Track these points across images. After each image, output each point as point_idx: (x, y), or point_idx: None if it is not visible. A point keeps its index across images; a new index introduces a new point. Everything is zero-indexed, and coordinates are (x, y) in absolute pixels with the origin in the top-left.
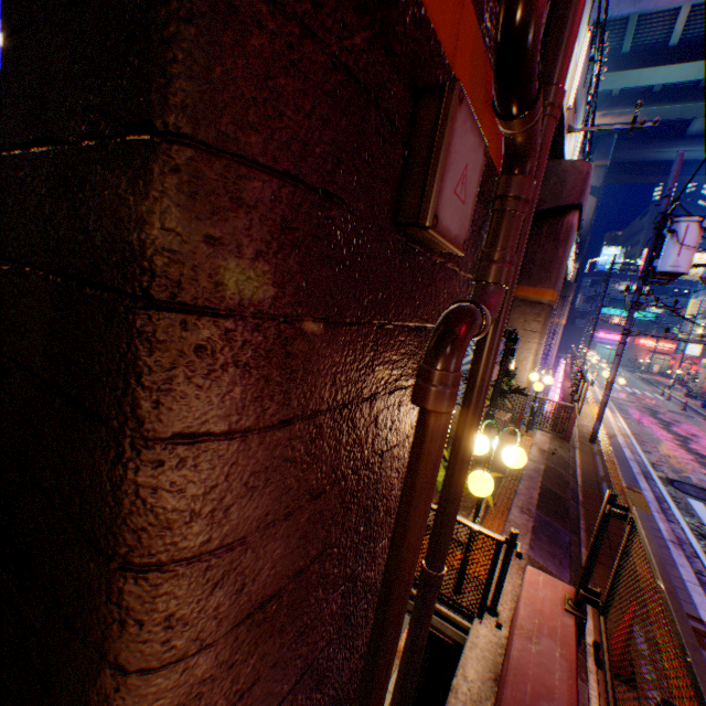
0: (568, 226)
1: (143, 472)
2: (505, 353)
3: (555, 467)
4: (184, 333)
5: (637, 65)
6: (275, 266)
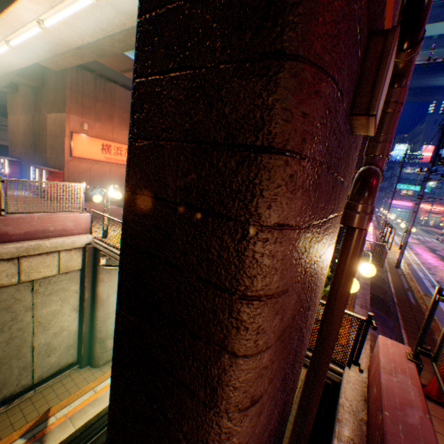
0: None
1: (257, 245)
2: None
3: (377, 282)
4: (286, 167)
5: None
6: (321, 132)
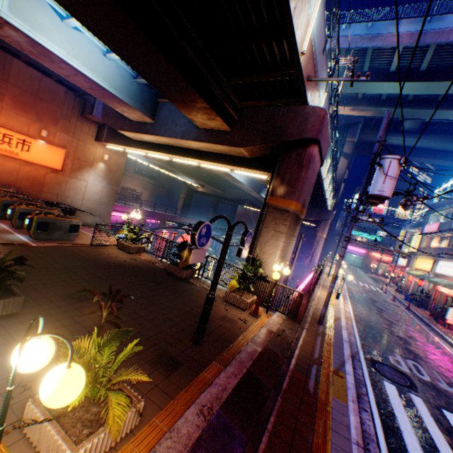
0: (310, 155)
1: None
2: (226, 240)
3: (274, 349)
4: None
5: (371, 80)
6: None
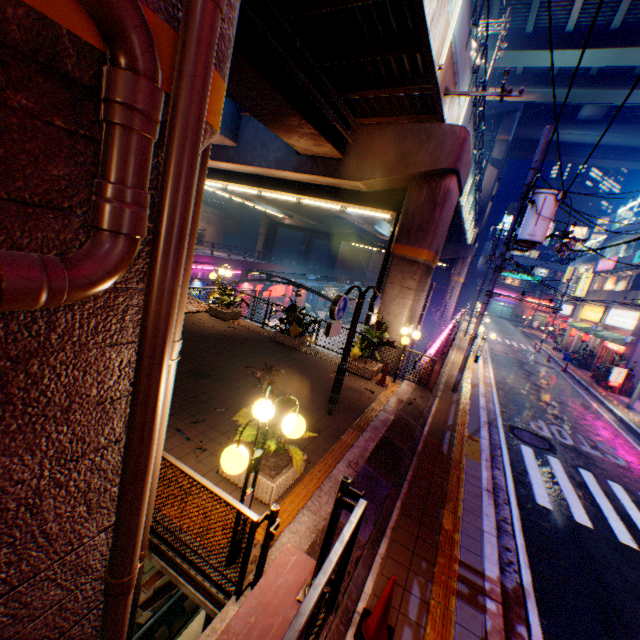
0: (446, 190)
1: None
2: (358, 309)
3: (406, 417)
4: None
5: (537, 46)
6: None
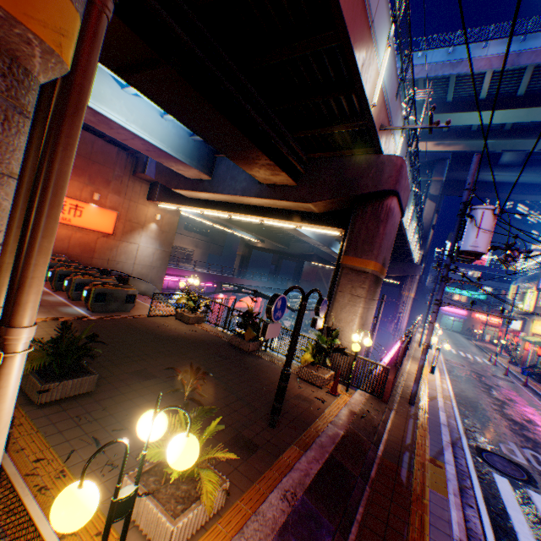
0: (388, 208)
1: None
2: (301, 311)
3: (358, 432)
4: None
5: (457, 110)
6: None
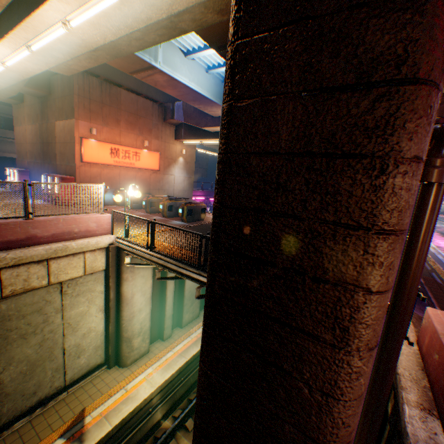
0: None
1: (397, 178)
2: None
3: None
4: (426, 98)
5: None
6: None
